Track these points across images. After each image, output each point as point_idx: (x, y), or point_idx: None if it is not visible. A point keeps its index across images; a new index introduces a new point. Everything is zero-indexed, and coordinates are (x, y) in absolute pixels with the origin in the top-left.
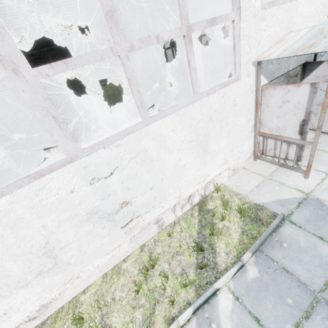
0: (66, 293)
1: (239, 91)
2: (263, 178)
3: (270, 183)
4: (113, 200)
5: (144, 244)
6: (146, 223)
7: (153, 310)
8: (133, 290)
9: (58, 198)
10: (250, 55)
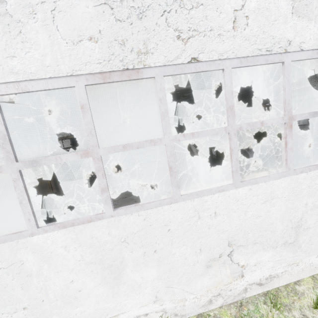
0: (284, 276)
1: None
2: None
3: None
4: None
5: None
6: None
7: None
8: None
9: None
10: None
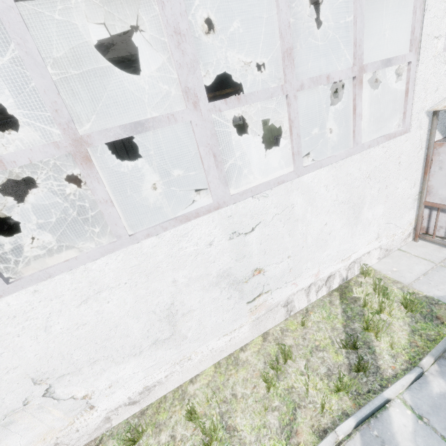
0: (173, 378)
1: (406, 146)
2: (433, 264)
3: (445, 272)
4: (246, 264)
5: (267, 332)
6: (274, 303)
7: (293, 416)
8: (260, 387)
9: (196, 249)
10: (425, 102)
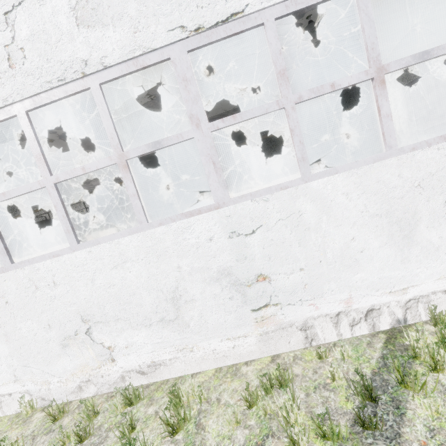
0: (176, 364)
1: None
2: None
3: None
4: (248, 266)
5: (278, 355)
6: (286, 321)
7: (262, 441)
8: (245, 402)
9: (198, 242)
10: None
